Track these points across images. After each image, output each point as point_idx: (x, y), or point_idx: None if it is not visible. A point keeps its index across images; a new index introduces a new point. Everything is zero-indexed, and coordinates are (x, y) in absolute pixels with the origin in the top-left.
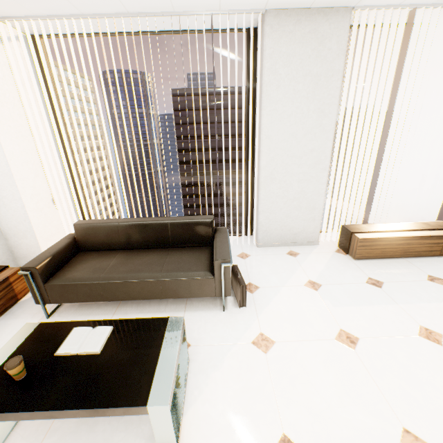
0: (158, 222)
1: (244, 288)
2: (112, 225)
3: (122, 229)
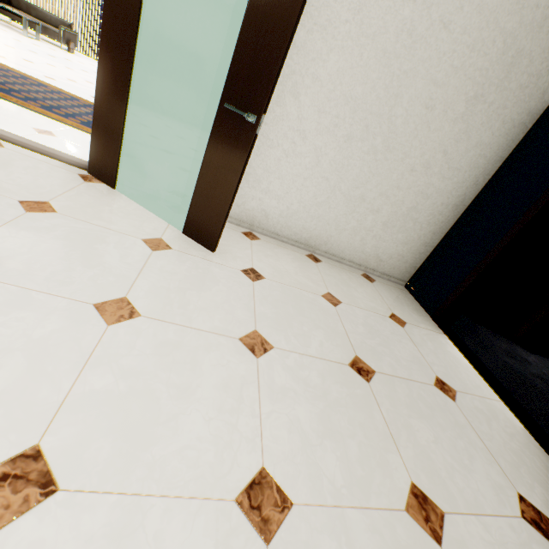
0: (48, 13)
1: (70, 45)
2: (28, 3)
3: (32, 7)
